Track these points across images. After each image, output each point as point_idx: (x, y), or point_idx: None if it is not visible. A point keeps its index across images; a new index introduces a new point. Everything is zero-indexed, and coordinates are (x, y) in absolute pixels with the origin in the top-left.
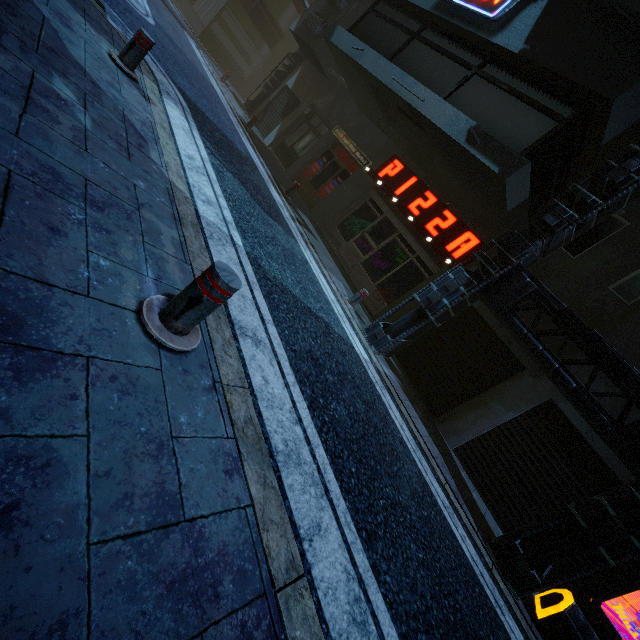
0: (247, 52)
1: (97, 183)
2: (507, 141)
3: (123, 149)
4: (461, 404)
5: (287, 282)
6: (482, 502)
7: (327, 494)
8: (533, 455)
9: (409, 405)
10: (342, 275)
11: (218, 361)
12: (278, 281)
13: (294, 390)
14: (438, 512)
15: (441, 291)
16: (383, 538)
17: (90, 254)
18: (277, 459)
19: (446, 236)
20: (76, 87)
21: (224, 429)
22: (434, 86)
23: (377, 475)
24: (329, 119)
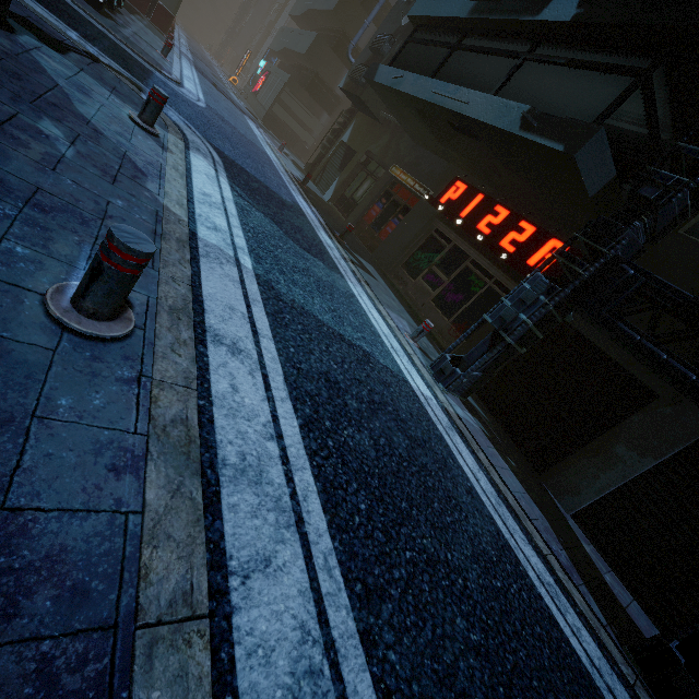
0: (308, 124)
1: (53, 193)
2: (573, 116)
3: (108, 176)
4: (573, 453)
5: (312, 307)
6: (623, 590)
7: (299, 526)
8: (693, 518)
9: (494, 453)
10: (408, 314)
11: (156, 356)
12: (297, 304)
13: (281, 405)
14: (526, 587)
15: (516, 305)
16: (398, 600)
17: (5, 241)
18: (221, 472)
19: (525, 249)
20: (69, 130)
21: (133, 423)
22: (481, 87)
23: (409, 521)
24: (385, 160)
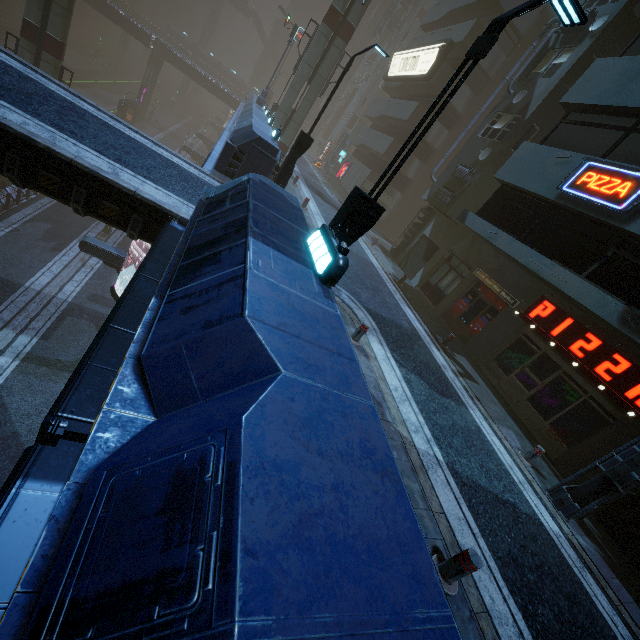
0: (383, 202)
1: None
2: None
3: None
4: None
5: (475, 475)
6: None
7: None
8: None
9: (617, 585)
10: (509, 416)
11: (467, 593)
12: (470, 480)
13: (510, 602)
14: None
15: (628, 464)
16: None
17: None
18: None
19: (622, 382)
20: None
21: None
22: (573, 262)
23: None
24: (468, 262)
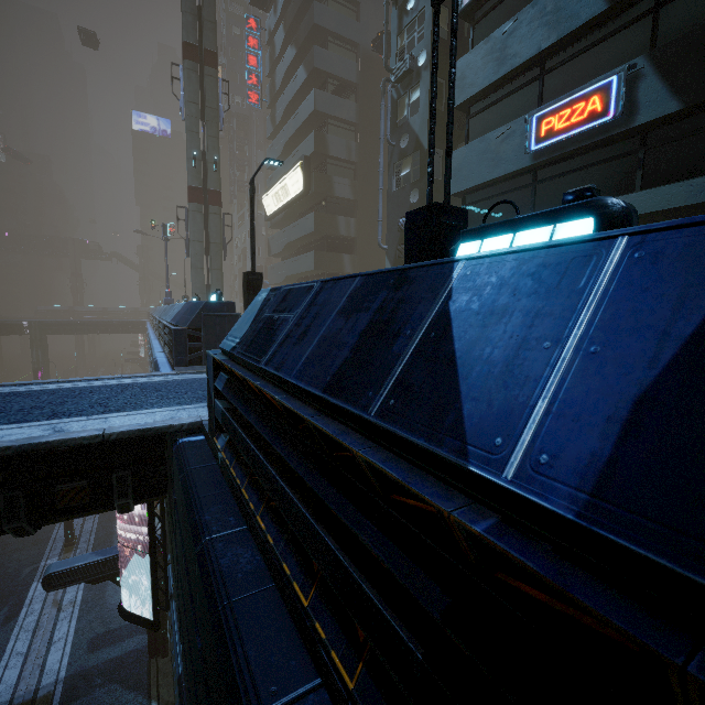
0: None
1: None
2: None
3: None
4: None
5: None
6: None
7: None
8: None
9: None
10: None
11: None
12: None
13: None
14: None
15: None
16: None
17: None
18: None
19: None
20: None
21: None
22: (610, 190)
23: None
24: None
